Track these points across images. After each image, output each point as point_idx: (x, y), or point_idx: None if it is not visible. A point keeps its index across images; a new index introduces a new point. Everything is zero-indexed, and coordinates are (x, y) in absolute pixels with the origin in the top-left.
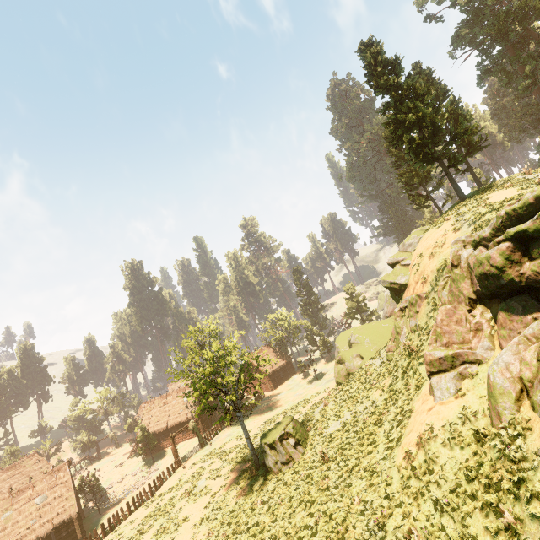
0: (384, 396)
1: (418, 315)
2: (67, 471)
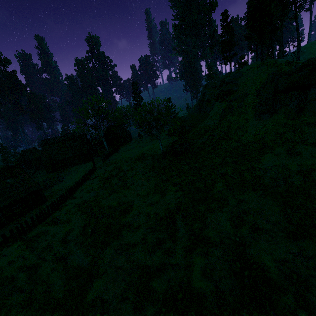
0: (225, 129)
1: (244, 101)
2: (20, 168)
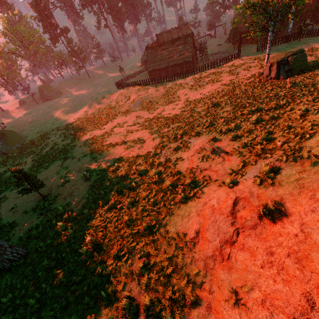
0: None
1: None
2: (191, 38)
